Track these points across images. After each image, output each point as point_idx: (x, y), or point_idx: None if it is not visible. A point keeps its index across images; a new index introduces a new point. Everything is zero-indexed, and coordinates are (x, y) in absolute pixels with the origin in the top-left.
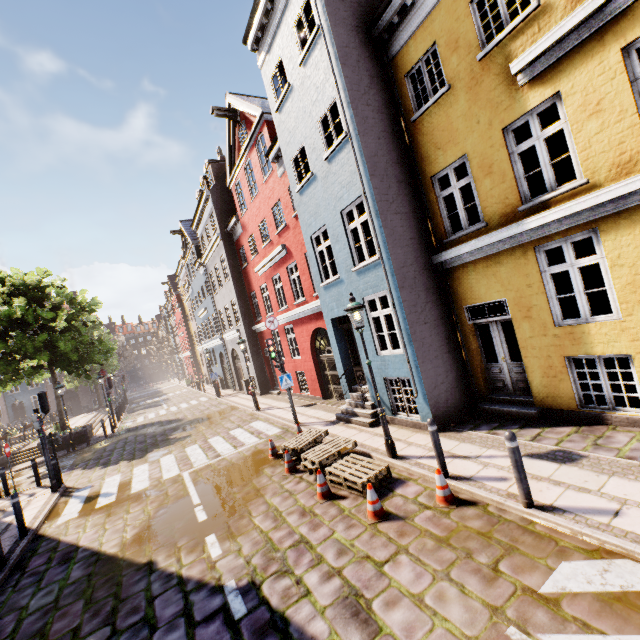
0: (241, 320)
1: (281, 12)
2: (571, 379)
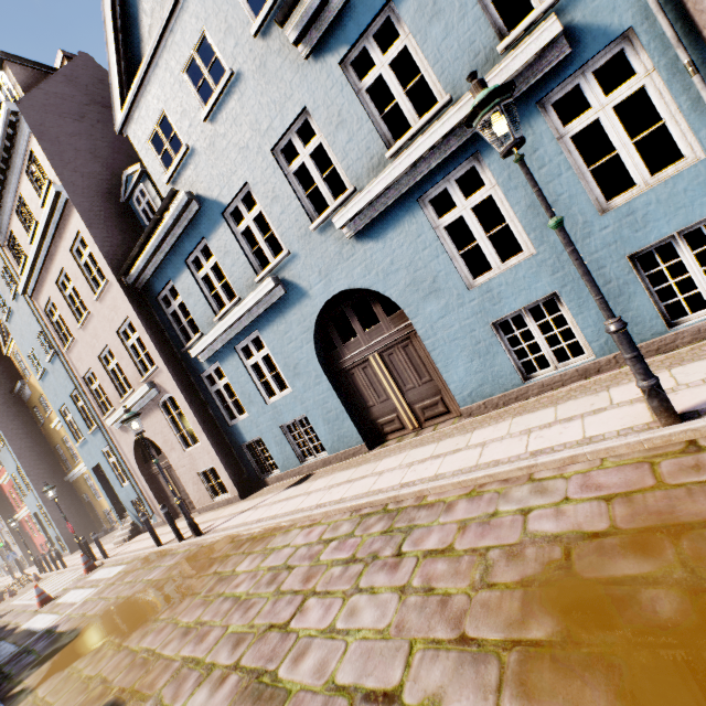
0: (1, 517)
1: None
2: (108, 517)
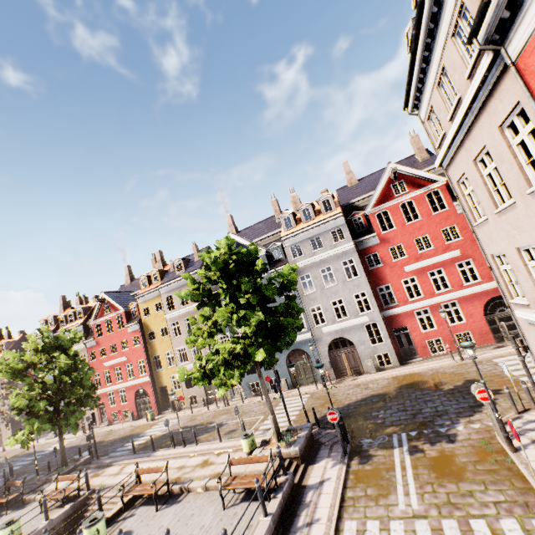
0: (375, 307)
1: None
2: None
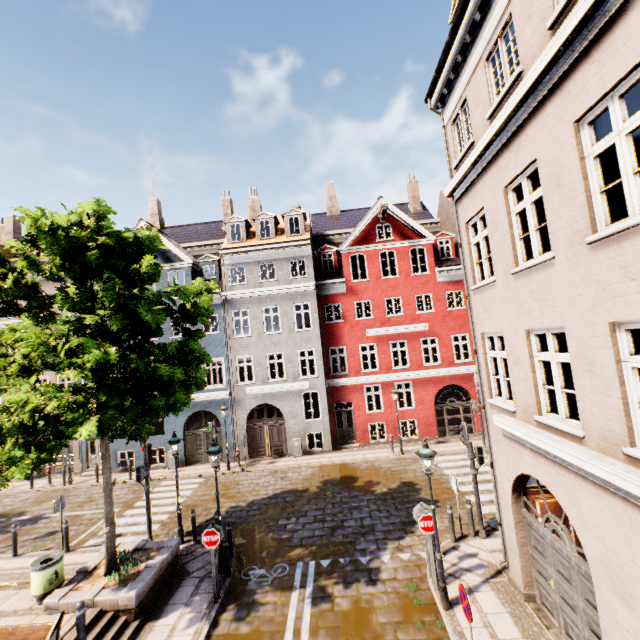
0: (322, 372)
1: None
2: None
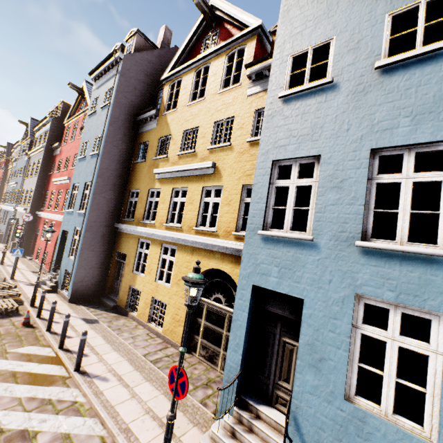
0: (31, 204)
1: (106, 80)
2: (129, 295)
